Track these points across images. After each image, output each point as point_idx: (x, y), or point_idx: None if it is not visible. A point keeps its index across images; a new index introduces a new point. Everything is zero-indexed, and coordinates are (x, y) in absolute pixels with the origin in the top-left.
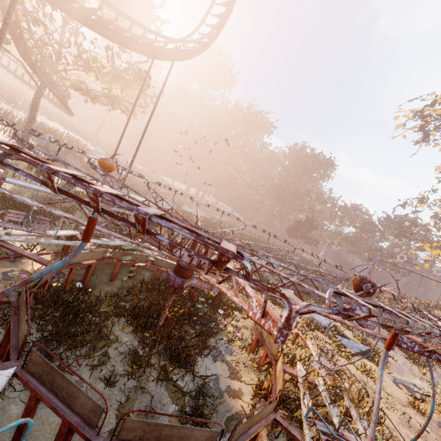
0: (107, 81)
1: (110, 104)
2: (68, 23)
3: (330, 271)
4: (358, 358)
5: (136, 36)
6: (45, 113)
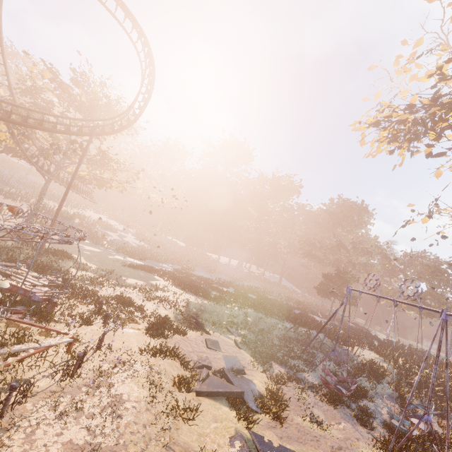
0: (97, 168)
1: (99, 184)
2: (51, 134)
3: (387, 340)
4: (212, 402)
5: (55, 123)
6: (95, 209)
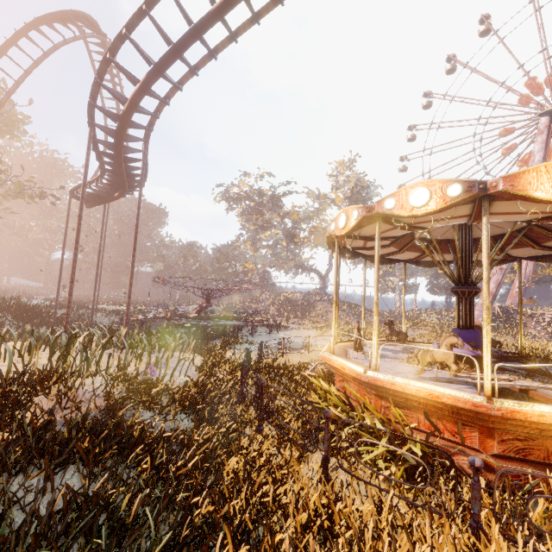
0: None
1: None
2: None
3: None
4: None
5: None
6: None
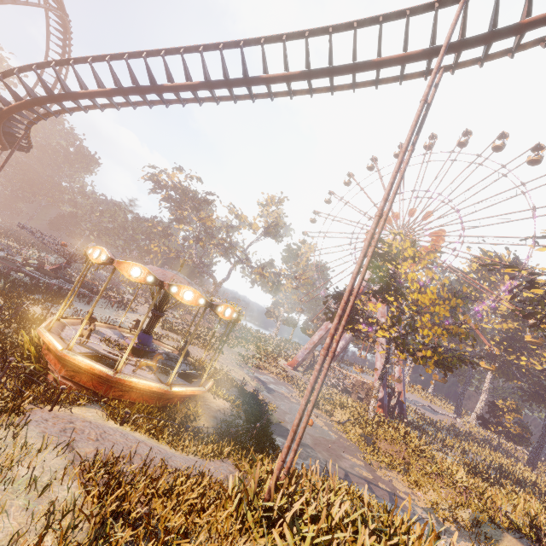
0: None
1: None
2: None
3: None
4: None
5: None
6: None
